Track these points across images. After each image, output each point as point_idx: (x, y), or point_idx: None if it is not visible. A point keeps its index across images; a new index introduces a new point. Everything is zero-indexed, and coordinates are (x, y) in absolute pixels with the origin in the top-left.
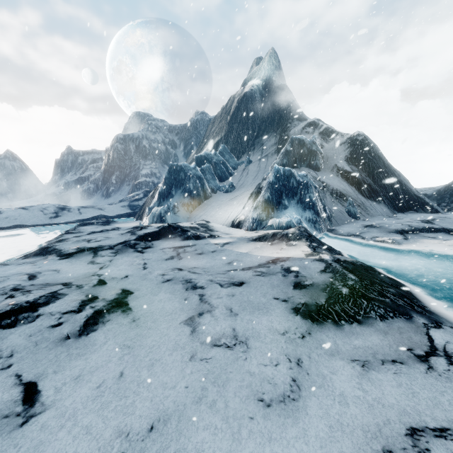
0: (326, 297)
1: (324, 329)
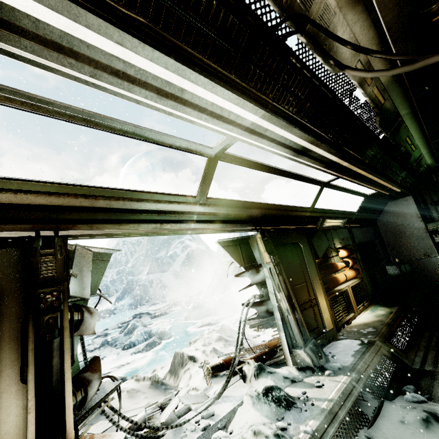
0: None
1: None
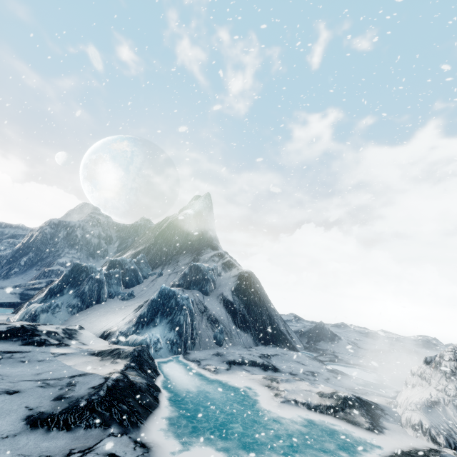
0: (64, 408)
1: (32, 433)
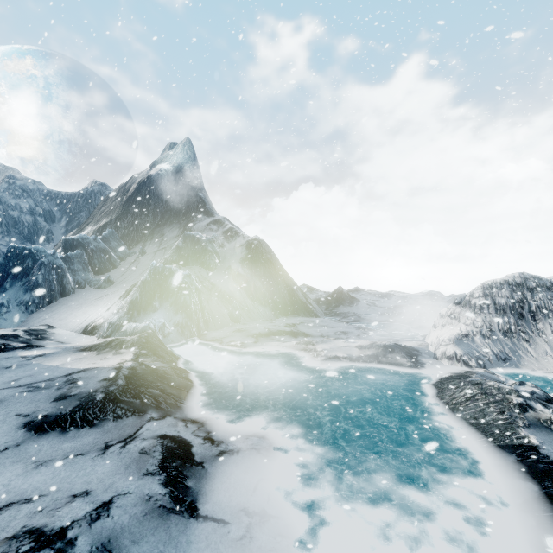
0: (76, 405)
1: (42, 438)
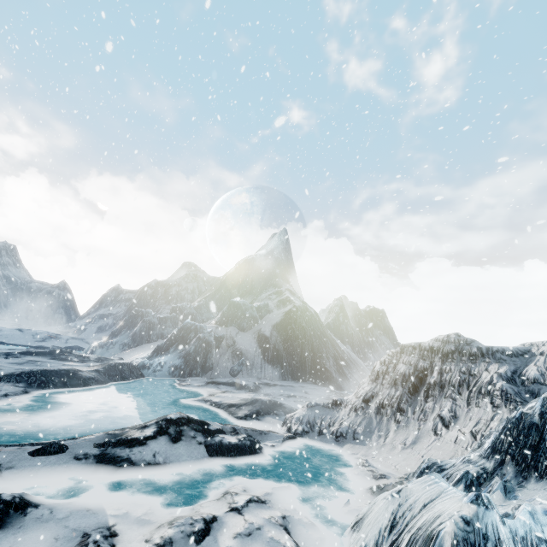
0: (7, 374)
1: None
